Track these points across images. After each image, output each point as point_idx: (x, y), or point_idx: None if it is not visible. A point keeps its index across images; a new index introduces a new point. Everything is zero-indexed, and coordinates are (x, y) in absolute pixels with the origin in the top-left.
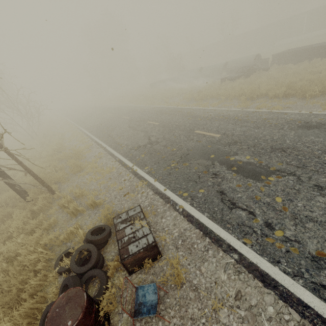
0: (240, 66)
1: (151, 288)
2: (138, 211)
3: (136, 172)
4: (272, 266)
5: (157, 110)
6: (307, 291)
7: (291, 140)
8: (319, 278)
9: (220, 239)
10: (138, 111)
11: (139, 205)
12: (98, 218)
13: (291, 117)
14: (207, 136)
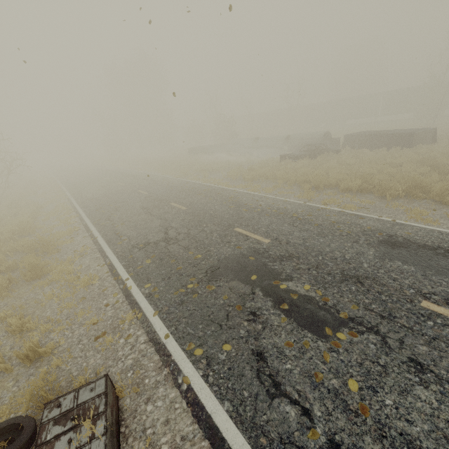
0: (305, 143)
1: None
2: (99, 391)
3: (129, 293)
4: None
5: (189, 187)
6: None
7: (370, 263)
8: None
9: None
10: (163, 185)
11: (107, 374)
12: (18, 400)
13: (368, 225)
14: (250, 239)
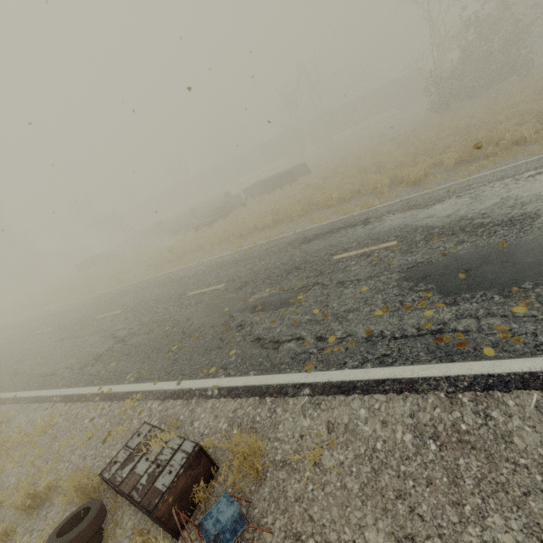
0: (212, 208)
1: (222, 503)
2: (147, 430)
3: (113, 393)
4: (342, 371)
5: (108, 296)
6: (377, 368)
7: (300, 257)
8: (379, 352)
9: (282, 386)
10: (70, 311)
11: (145, 421)
12: (63, 502)
13: (290, 239)
14: (207, 292)
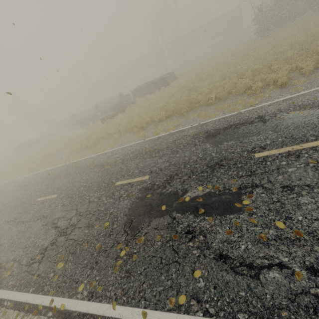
0: (111, 105)
1: None
2: None
3: (66, 312)
4: None
5: (43, 177)
6: None
7: (214, 152)
8: None
9: None
10: (13, 190)
11: None
12: None
13: (191, 132)
14: (134, 183)
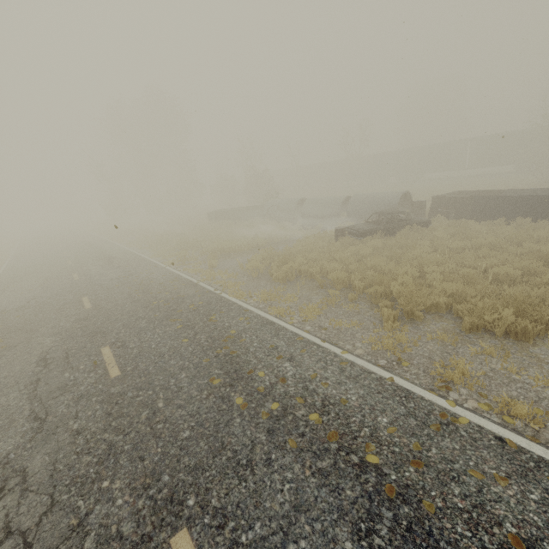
0: (374, 208)
1: None
2: None
3: None
4: None
5: (169, 295)
6: None
7: None
8: None
9: None
10: (131, 286)
11: None
12: None
13: None
14: None
